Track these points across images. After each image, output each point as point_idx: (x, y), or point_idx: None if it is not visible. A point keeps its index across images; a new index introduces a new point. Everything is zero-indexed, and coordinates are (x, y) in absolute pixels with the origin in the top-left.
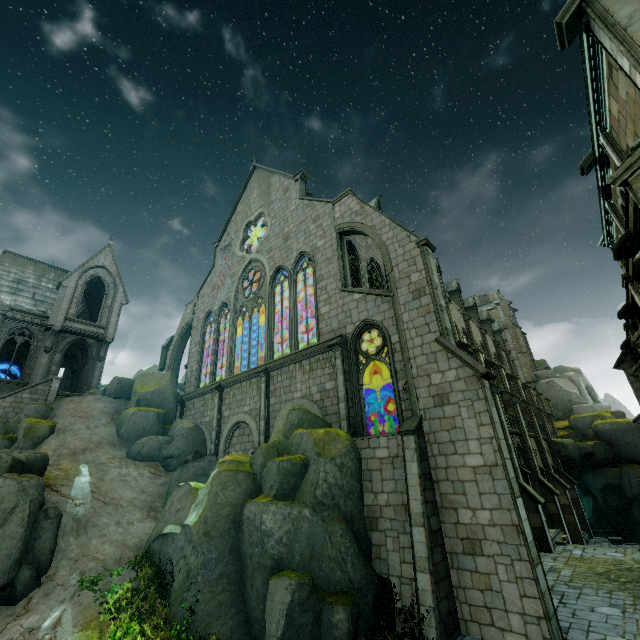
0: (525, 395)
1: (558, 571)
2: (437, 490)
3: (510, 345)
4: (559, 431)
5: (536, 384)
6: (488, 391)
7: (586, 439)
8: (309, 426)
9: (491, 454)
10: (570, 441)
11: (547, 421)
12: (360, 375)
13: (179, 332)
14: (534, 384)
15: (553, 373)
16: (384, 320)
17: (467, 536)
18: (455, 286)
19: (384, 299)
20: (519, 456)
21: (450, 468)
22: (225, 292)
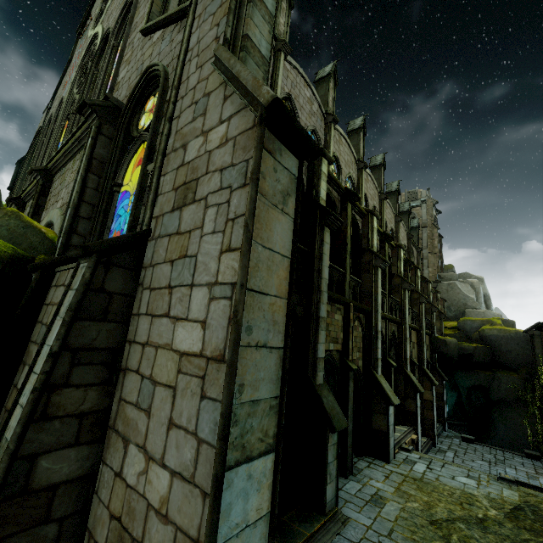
0: (421, 288)
1: (381, 504)
2: (118, 389)
3: (424, 244)
4: (445, 330)
5: (437, 284)
6: (282, 174)
7: (469, 341)
8: (1, 238)
9: (220, 328)
10: (453, 340)
11: (437, 318)
12: (121, 169)
13: (31, 145)
14: (436, 284)
15: (457, 277)
16: (171, 62)
17: (120, 515)
18: (380, 160)
19: (182, 23)
20: (391, 346)
21: (148, 347)
22: (67, 88)
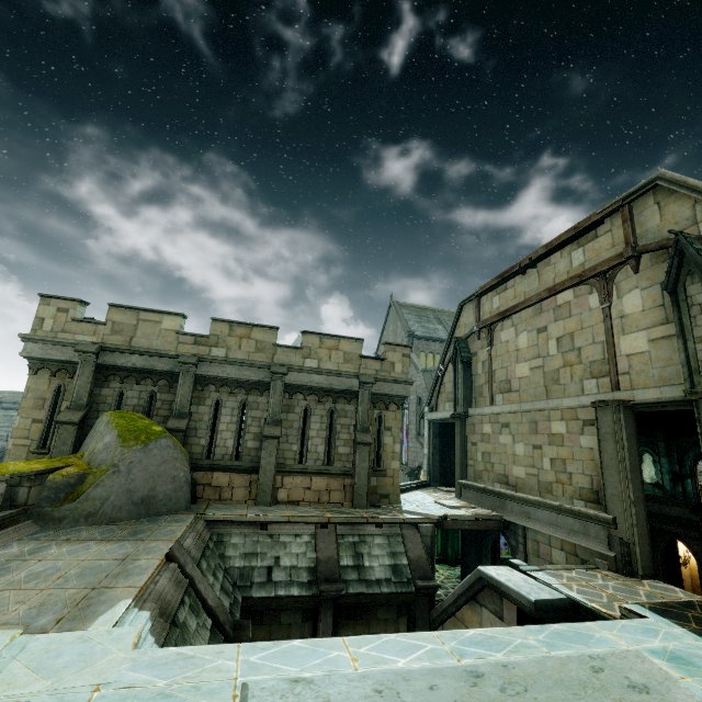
0: None
1: None
2: None
3: None
4: None
5: None
6: None
7: None
8: None
9: None
10: None
11: None
12: None
13: None
14: None
15: None
16: None
17: None
18: None
19: None
20: None
21: None
22: None
